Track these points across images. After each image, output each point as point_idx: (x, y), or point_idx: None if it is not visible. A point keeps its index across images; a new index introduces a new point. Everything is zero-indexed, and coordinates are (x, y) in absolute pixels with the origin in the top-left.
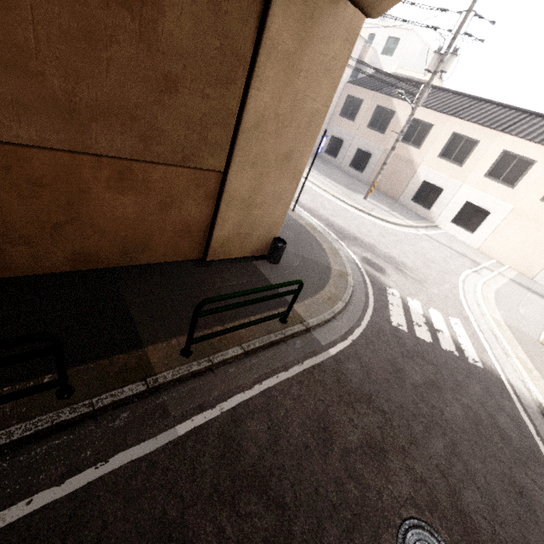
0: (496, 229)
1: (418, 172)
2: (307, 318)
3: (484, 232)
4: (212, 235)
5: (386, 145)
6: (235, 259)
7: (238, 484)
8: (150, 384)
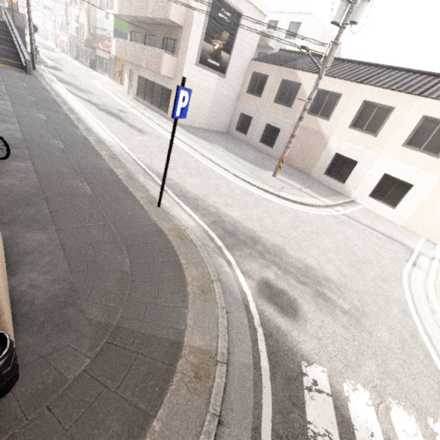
0: (422, 204)
1: (329, 144)
2: None
3: (407, 207)
4: None
5: (294, 119)
6: None
7: None
8: None
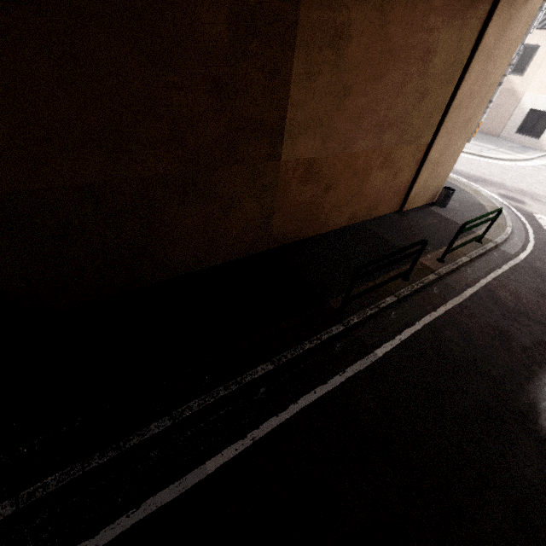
0: None
1: (523, 101)
2: (491, 239)
3: None
4: (411, 192)
5: None
6: (417, 208)
7: (513, 315)
8: (437, 275)
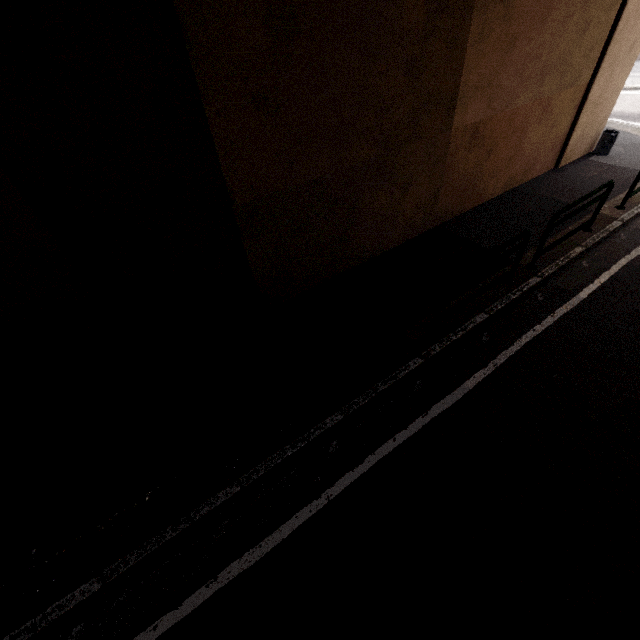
0: None
1: None
2: None
3: None
4: (568, 143)
5: None
6: (574, 162)
7: None
8: (621, 221)
